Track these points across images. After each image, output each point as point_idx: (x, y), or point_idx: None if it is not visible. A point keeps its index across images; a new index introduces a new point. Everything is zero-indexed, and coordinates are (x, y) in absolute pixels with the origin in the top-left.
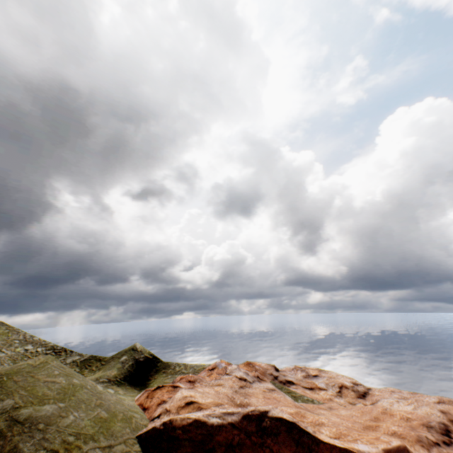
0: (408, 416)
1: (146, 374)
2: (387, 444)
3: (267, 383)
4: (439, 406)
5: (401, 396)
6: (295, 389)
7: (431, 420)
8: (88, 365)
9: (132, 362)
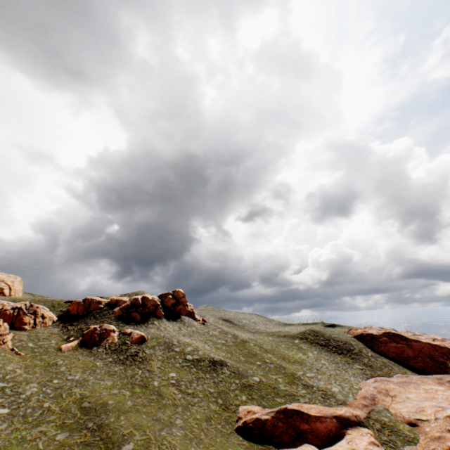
0: None
1: None
2: (435, 342)
3: None
4: None
5: None
6: None
7: None
8: None
9: None
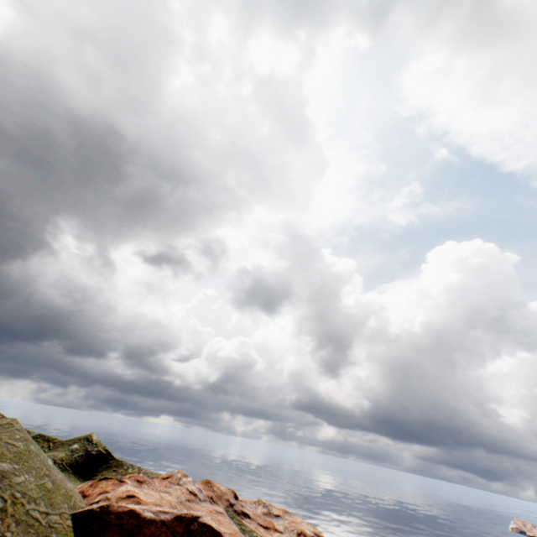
0: None
1: (94, 469)
2: None
3: (219, 507)
4: None
5: None
6: (248, 523)
7: None
8: None
9: (82, 453)
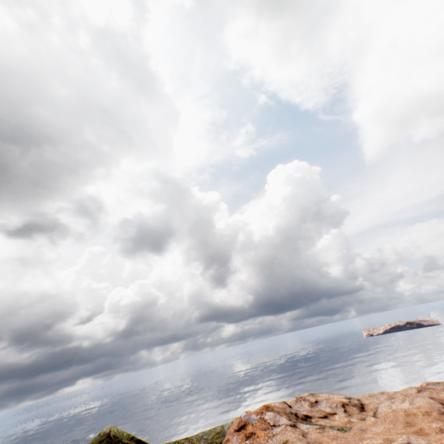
0: (424, 410)
1: None
2: None
3: (302, 424)
4: (424, 394)
5: (387, 397)
6: (318, 422)
7: (438, 408)
8: None
9: None
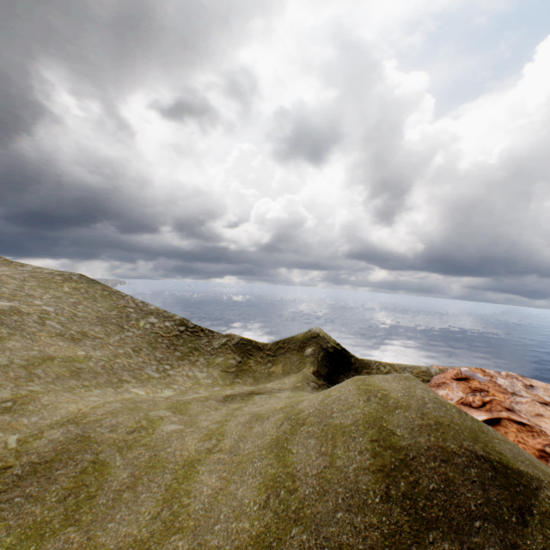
0: None
1: (346, 373)
2: None
3: None
4: None
5: None
6: None
7: None
8: (249, 352)
9: (322, 356)
